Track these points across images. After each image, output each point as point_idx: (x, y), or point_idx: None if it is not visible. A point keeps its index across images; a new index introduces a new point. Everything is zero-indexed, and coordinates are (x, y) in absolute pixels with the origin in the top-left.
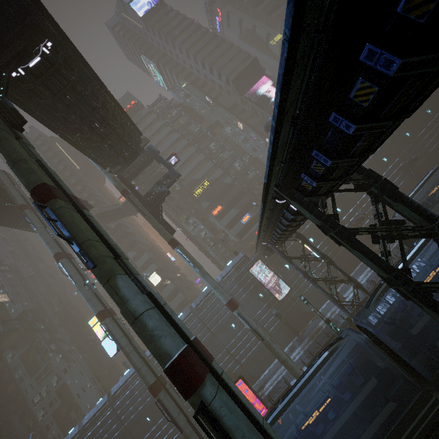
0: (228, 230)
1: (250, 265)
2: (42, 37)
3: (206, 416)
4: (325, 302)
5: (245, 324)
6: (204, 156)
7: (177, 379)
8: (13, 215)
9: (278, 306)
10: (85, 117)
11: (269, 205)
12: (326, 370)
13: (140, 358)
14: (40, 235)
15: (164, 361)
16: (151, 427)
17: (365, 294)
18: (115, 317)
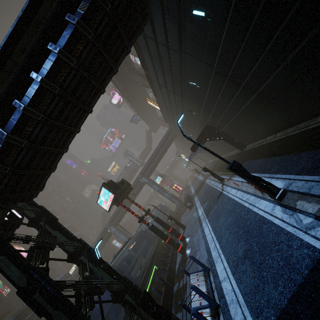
0: None
1: None
2: None
3: None
4: None
5: None
6: None
7: None
8: None
9: None
10: None
11: None
12: None
13: None
14: None
15: None
16: None
17: None
18: None
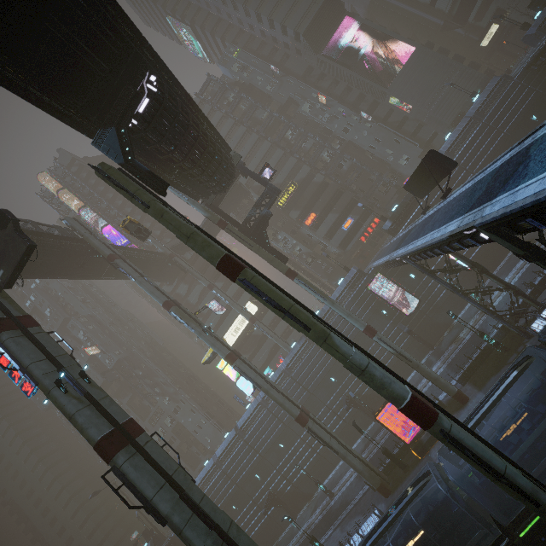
0: (325, 240)
1: (367, 280)
2: (143, 71)
3: (451, 440)
4: (461, 310)
5: (388, 349)
6: (282, 152)
7: (415, 415)
8: (96, 266)
9: (406, 321)
10: (188, 152)
11: (439, 231)
12: (482, 383)
13: (279, 393)
14: (140, 286)
15: (399, 402)
16: (286, 452)
17: (526, 300)
18: (242, 358)
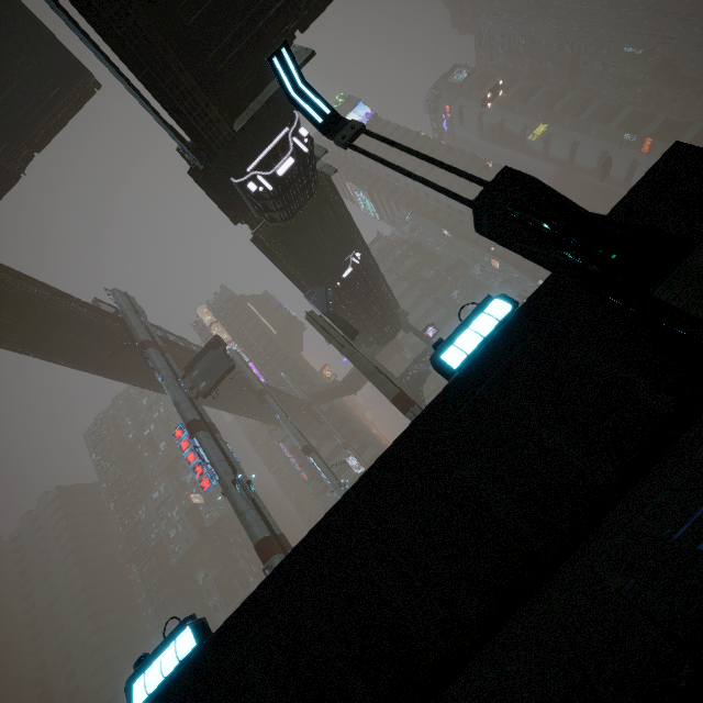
0: None
1: None
2: (352, 249)
3: None
4: None
5: None
6: (445, 311)
7: None
8: (240, 400)
9: None
10: (367, 307)
11: None
12: None
13: None
14: (284, 425)
15: None
16: None
17: None
18: None
